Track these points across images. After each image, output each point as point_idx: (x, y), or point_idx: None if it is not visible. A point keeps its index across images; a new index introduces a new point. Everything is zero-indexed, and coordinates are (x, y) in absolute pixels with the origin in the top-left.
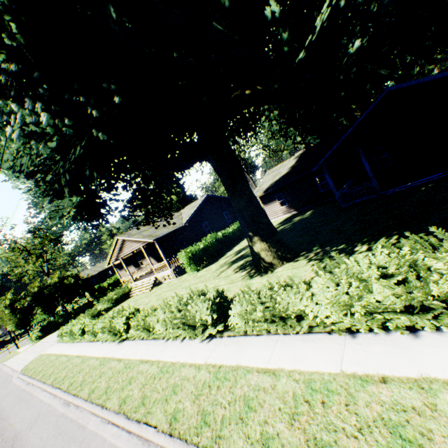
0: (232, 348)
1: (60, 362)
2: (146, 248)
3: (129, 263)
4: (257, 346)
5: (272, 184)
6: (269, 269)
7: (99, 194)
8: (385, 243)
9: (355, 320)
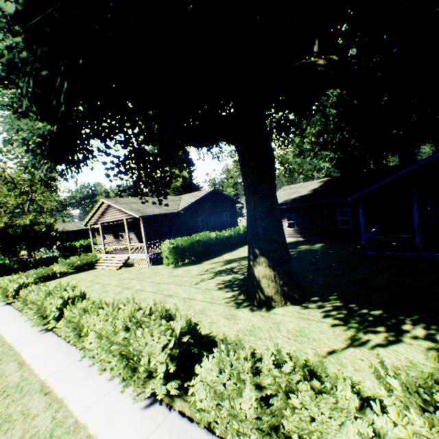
0: None
1: None
2: (132, 222)
3: (110, 231)
4: None
5: (287, 201)
6: (265, 304)
7: (79, 131)
8: None
9: None
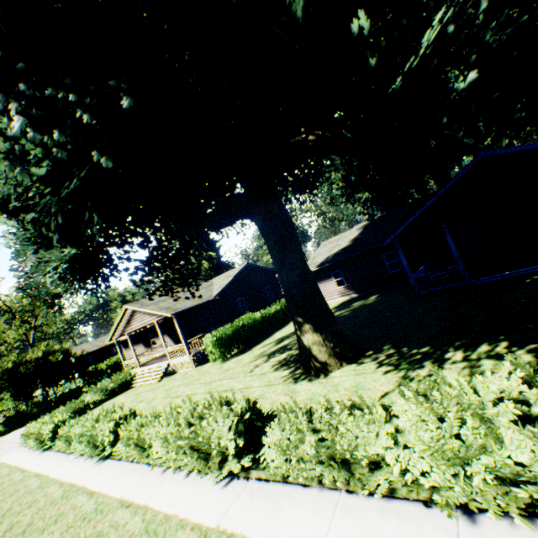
0: (263, 504)
1: (10, 482)
2: (163, 323)
3: (139, 341)
4: (303, 507)
5: (329, 257)
6: (322, 371)
7: (102, 247)
8: (490, 351)
9: (473, 488)
